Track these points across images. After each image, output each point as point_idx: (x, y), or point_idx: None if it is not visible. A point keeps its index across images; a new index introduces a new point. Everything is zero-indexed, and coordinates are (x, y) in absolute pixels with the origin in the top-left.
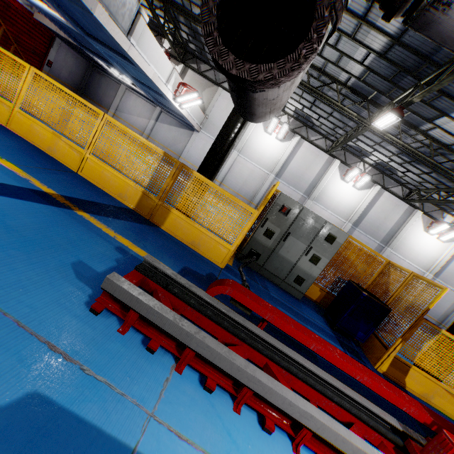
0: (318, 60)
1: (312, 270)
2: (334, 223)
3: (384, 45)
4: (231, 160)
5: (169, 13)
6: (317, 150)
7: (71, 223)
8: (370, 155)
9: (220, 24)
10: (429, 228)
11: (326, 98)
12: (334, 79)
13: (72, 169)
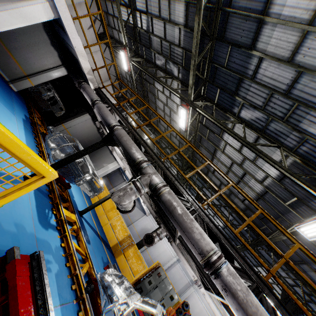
0: None
1: None
2: (205, 315)
3: (222, 225)
4: None
5: None
6: None
7: (101, 245)
8: None
9: (145, 238)
10: None
11: None
12: None
13: (101, 225)
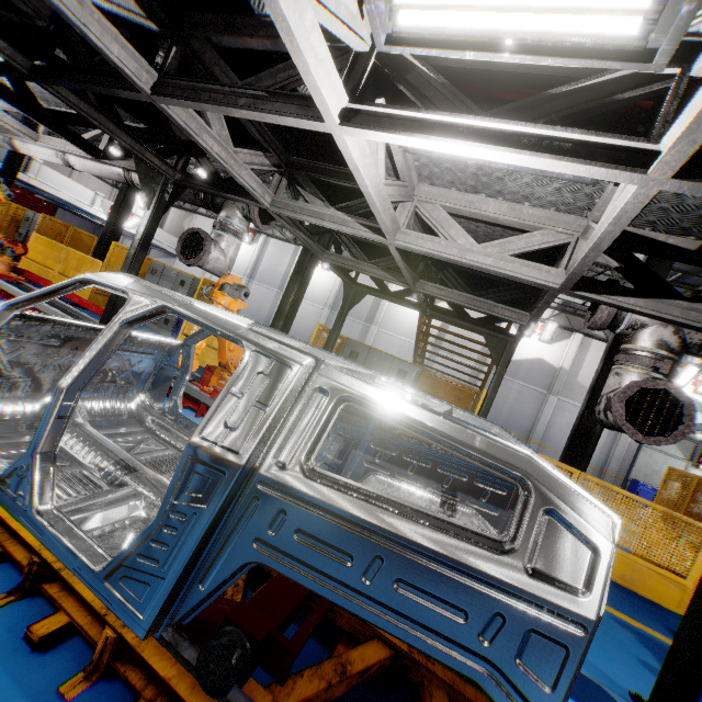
0: None
1: None
2: (313, 312)
3: None
4: (208, 274)
5: None
6: (284, 244)
7: None
8: None
9: None
10: None
11: None
12: None
13: None
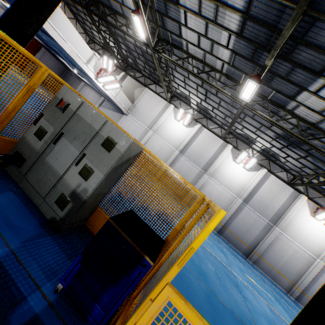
0: (199, 53)
1: (80, 188)
2: (226, 197)
3: (238, 23)
4: (147, 137)
5: (113, 35)
6: (214, 136)
7: None
8: (256, 142)
9: None
10: (315, 213)
11: (206, 81)
12: (213, 68)
13: None
